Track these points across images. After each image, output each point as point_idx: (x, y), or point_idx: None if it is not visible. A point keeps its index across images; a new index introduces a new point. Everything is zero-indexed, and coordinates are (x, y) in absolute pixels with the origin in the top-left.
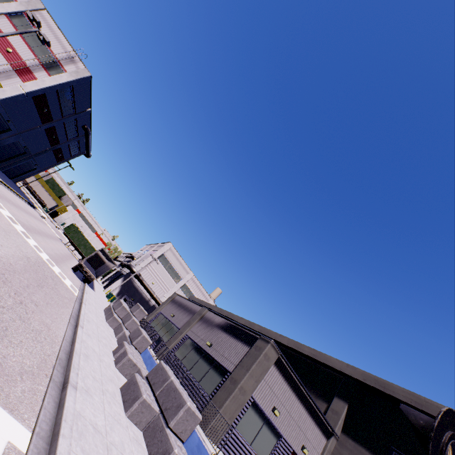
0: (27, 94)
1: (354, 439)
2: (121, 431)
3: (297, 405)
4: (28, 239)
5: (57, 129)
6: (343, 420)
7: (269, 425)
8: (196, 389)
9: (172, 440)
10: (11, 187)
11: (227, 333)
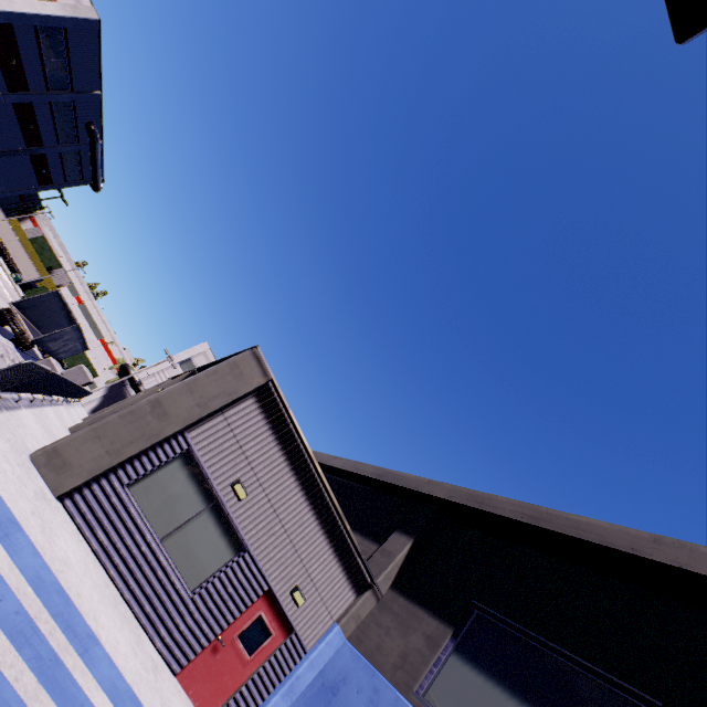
0: None
1: (409, 597)
2: None
3: (297, 500)
4: None
5: (37, 112)
6: (399, 567)
7: (219, 517)
8: None
9: None
10: None
11: None
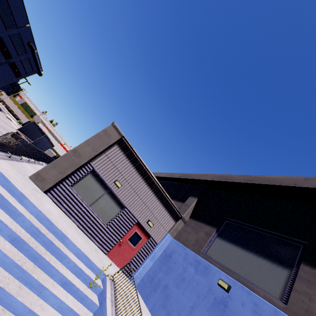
0: None
1: (197, 220)
2: None
3: (143, 186)
4: None
5: (5, 41)
6: (192, 209)
7: (112, 195)
8: None
9: None
10: None
11: None
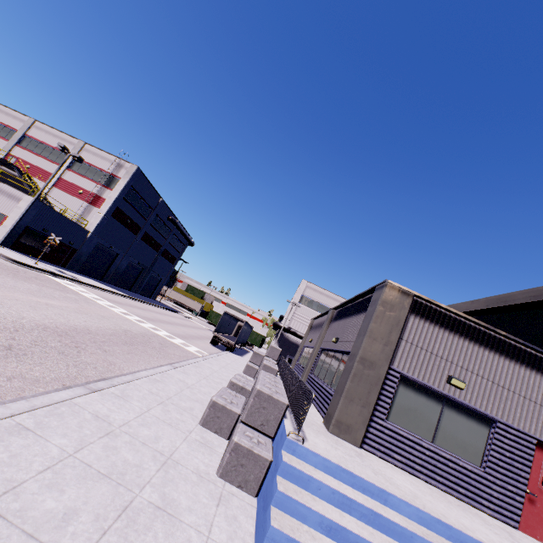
0: (106, 216)
1: None
2: (170, 431)
3: (503, 365)
4: (142, 324)
5: (150, 233)
6: None
7: (456, 407)
8: (326, 393)
9: (237, 431)
10: (145, 301)
11: (350, 316)
